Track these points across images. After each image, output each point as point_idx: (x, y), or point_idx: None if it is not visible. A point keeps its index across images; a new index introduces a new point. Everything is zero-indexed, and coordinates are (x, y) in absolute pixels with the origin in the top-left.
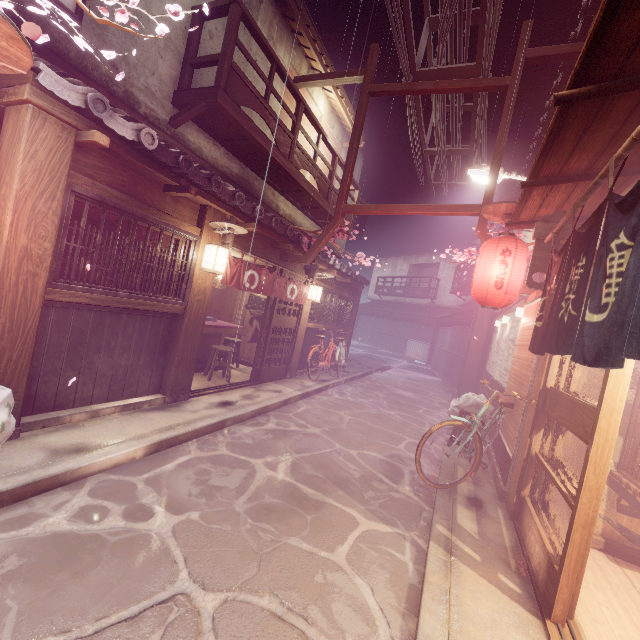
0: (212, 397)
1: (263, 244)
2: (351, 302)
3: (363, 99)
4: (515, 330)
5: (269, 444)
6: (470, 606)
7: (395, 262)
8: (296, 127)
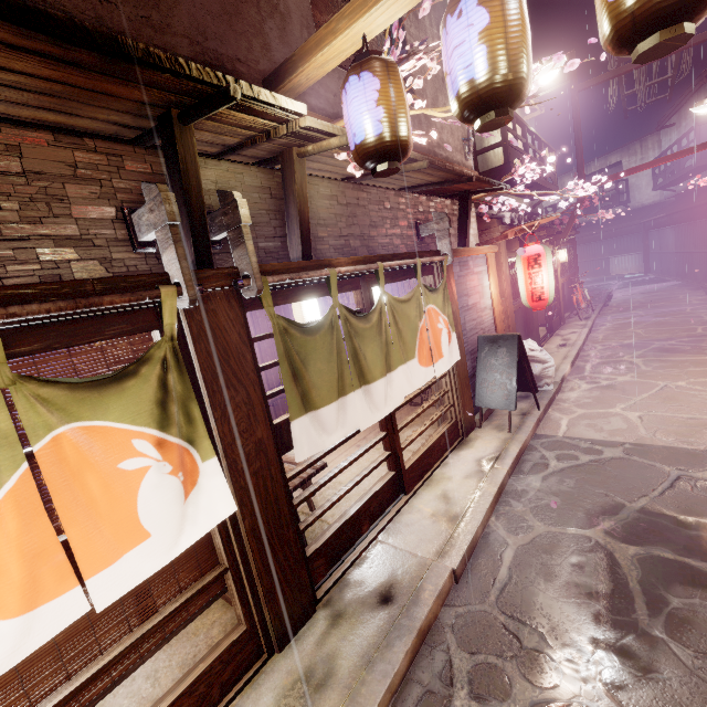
0: (548, 346)
1: None
2: (571, 249)
3: (575, 99)
4: None
5: (616, 353)
6: None
7: (560, 183)
8: (527, 146)
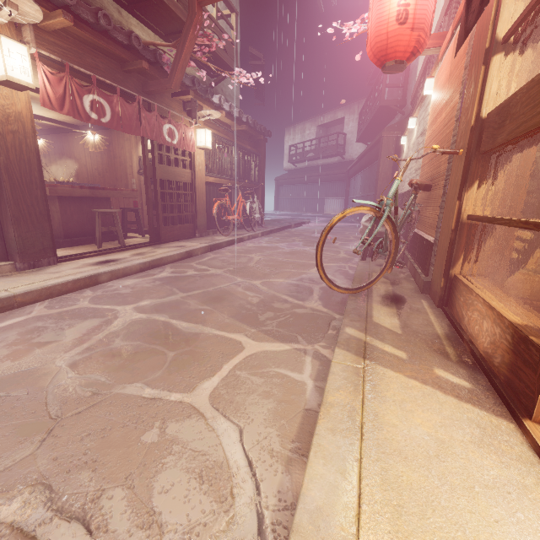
0: (92, 259)
1: (107, 65)
2: (256, 157)
3: None
4: (424, 119)
5: (151, 290)
6: (397, 427)
7: (303, 127)
8: None
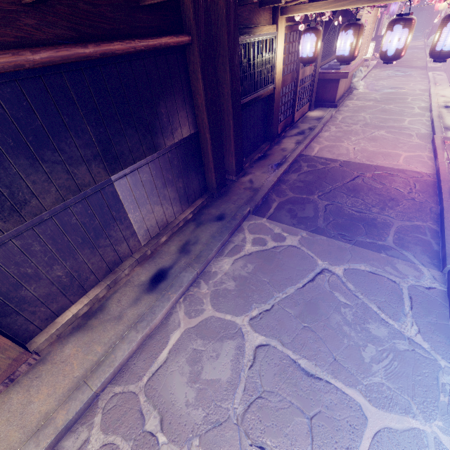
0: None
1: None
2: None
3: None
4: None
5: None
6: None
7: None
8: None
